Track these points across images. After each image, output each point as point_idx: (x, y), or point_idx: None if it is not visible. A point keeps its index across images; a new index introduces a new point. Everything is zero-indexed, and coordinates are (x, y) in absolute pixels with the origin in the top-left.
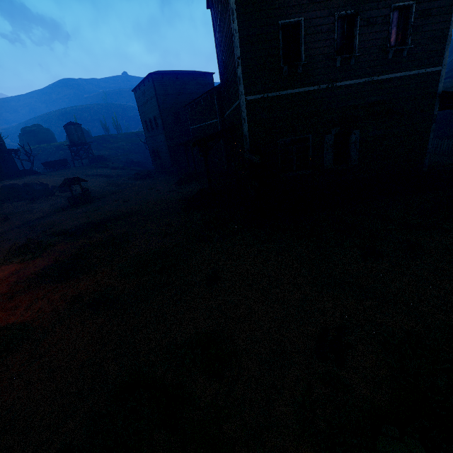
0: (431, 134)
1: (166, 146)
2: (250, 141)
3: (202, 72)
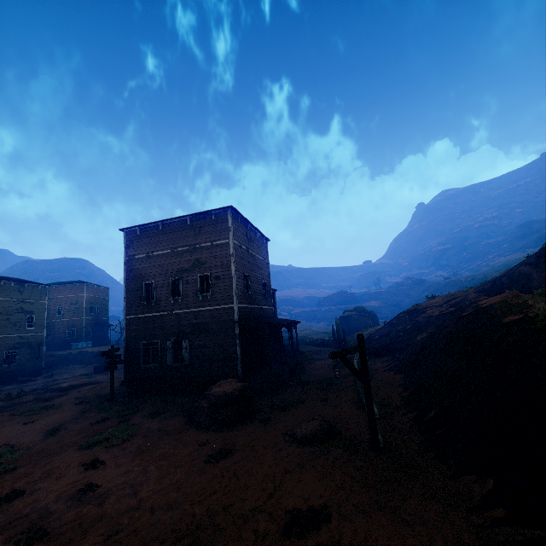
0: (238, 347)
1: None
2: (127, 341)
3: None
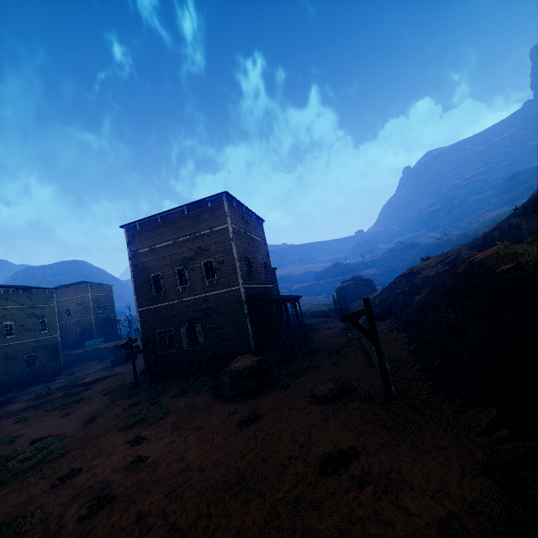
0: (249, 325)
1: None
2: (143, 332)
3: None
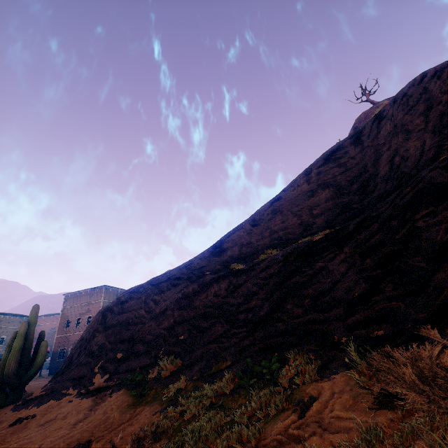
0: None
1: None
2: (54, 348)
3: None
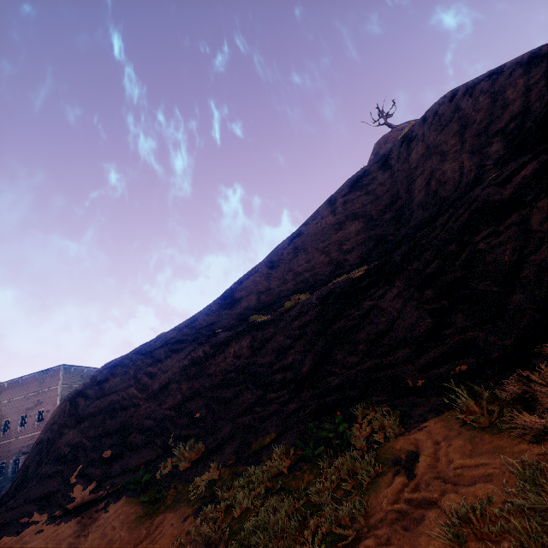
0: None
1: None
2: None
3: None
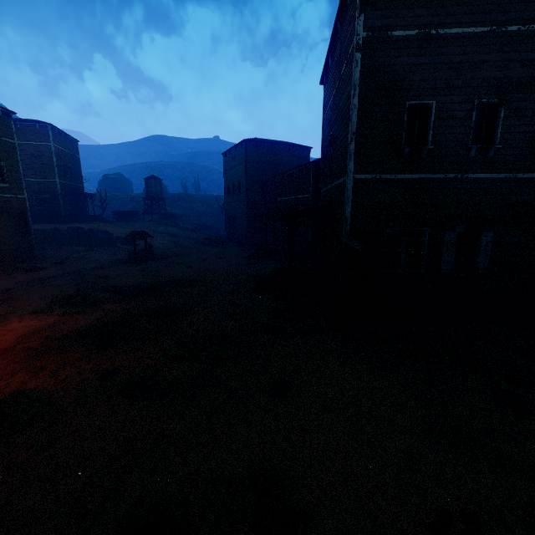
0: None
1: (245, 215)
2: (351, 224)
3: (300, 145)
